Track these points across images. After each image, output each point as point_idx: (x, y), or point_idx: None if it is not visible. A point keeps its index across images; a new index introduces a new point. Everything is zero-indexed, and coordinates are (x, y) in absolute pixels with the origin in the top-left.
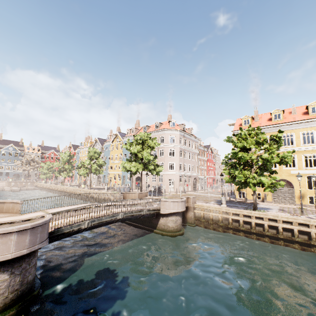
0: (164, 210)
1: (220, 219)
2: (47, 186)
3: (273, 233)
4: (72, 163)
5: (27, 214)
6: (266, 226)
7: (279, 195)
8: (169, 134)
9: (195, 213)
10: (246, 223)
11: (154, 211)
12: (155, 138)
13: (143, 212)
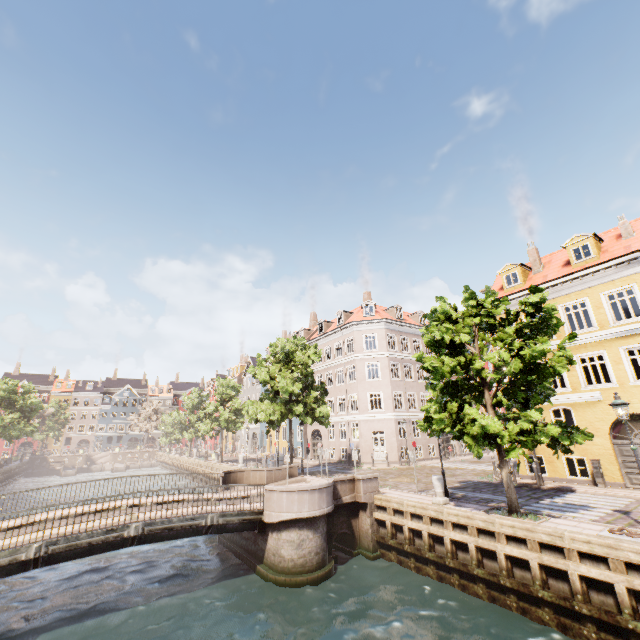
0: (270, 514)
1: (427, 541)
2: (168, 459)
3: (563, 593)
4: (204, 410)
5: None
6: (536, 568)
7: None
8: (363, 331)
9: (377, 520)
10: (489, 556)
11: (242, 517)
12: (316, 345)
13: (206, 520)
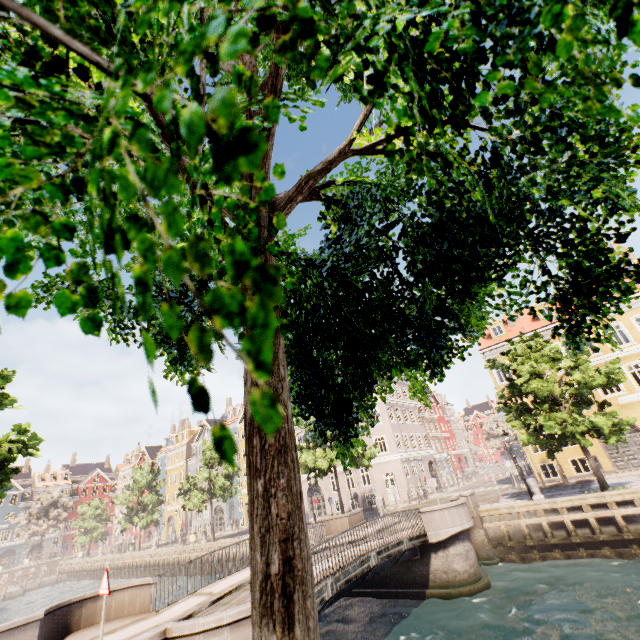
0: (436, 533)
1: (548, 529)
2: (95, 564)
3: None
4: (157, 487)
5: (170, 608)
6: None
7: (621, 452)
8: None
9: (486, 531)
10: (605, 523)
11: (418, 539)
12: None
13: (403, 545)
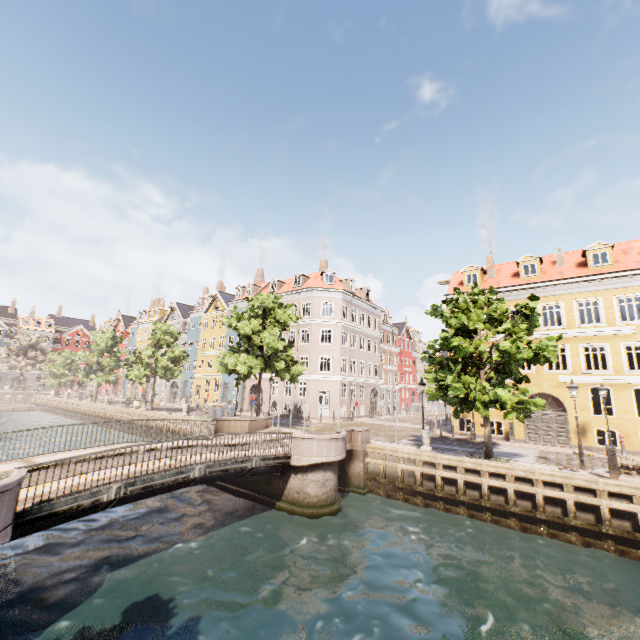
0: (299, 458)
1: (419, 479)
2: (59, 404)
3: (526, 508)
4: (117, 353)
5: None
6: (512, 493)
7: (539, 426)
8: (322, 297)
9: (367, 464)
10: (471, 487)
11: (276, 460)
12: (292, 305)
13: (251, 463)
